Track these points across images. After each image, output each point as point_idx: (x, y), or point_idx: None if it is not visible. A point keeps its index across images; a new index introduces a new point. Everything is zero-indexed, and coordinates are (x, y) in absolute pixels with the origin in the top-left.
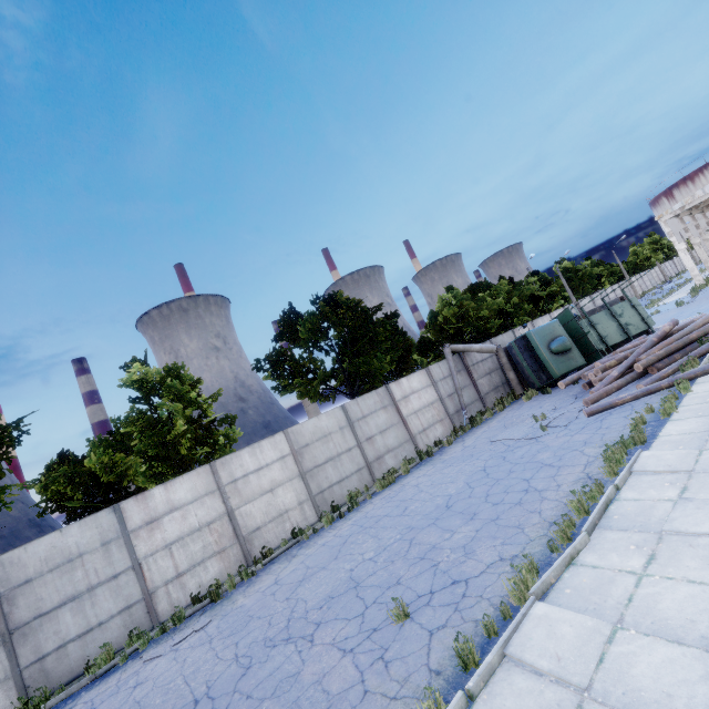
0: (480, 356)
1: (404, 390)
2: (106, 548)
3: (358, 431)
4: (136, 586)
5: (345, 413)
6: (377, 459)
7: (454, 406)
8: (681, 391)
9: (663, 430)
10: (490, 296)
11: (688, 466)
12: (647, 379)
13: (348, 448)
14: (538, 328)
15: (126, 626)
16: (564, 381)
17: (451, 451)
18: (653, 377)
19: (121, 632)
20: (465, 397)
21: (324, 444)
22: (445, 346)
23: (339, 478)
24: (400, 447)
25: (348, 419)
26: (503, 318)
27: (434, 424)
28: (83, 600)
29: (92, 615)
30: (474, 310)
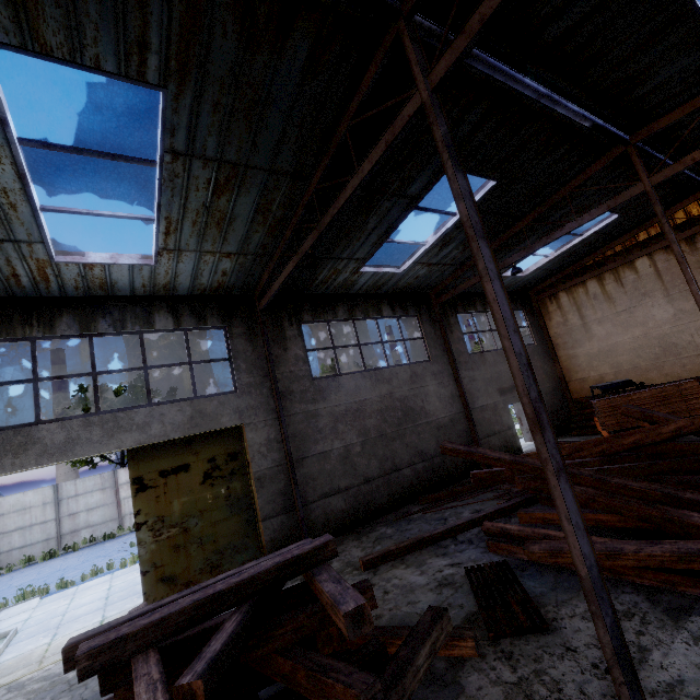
0: None
1: None
2: None
3: (64, 507)
4: None
5: (54, 492)
6: (72, 532)
7: None
8: None
9: (93, 580)
10: None
11: (2, 619)
12: None
13: (45, 520)
14: None
15: None
16: None
17: (121, 538)
18: None
19: None
20: None
21: (20, 515)
22: None
23: (23, 544)
24: (103, 524)
25: (55, 496)
26: None
27: None
28: None
29: None
30: None
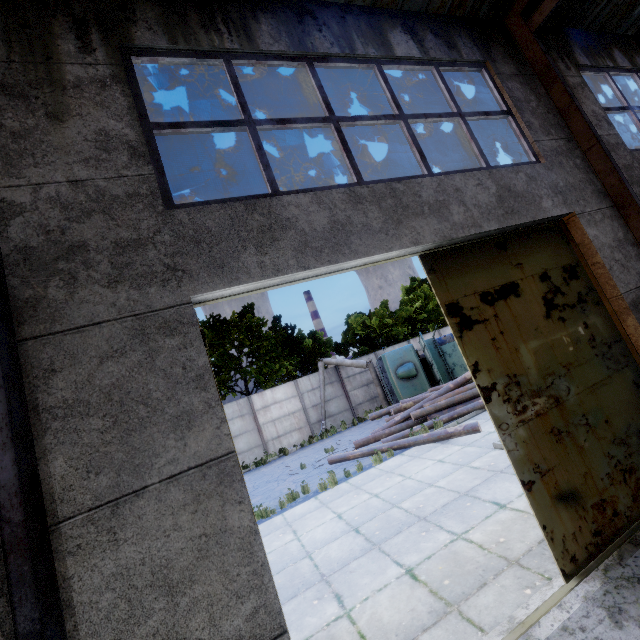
0: (359, 368)
1: (266, 401)
2: None
3: None
4: None
5: None
6: None
7: (318, 415)
8: (373, 462)
9: (295, 507)
10: (409, 300)
11: None
12: (392, 435)
13: None
14: (390, 352)
15: None
16: (371, 415)
17: (274, 464)
18: (397, 434)
19: None
20: (333, 407)
21: None
22: (321, 359)
23: None
24: (249, 450)
25: None
26: (414, 324)
27: (291, 432)
28: None
29: None
30: (381, 318)
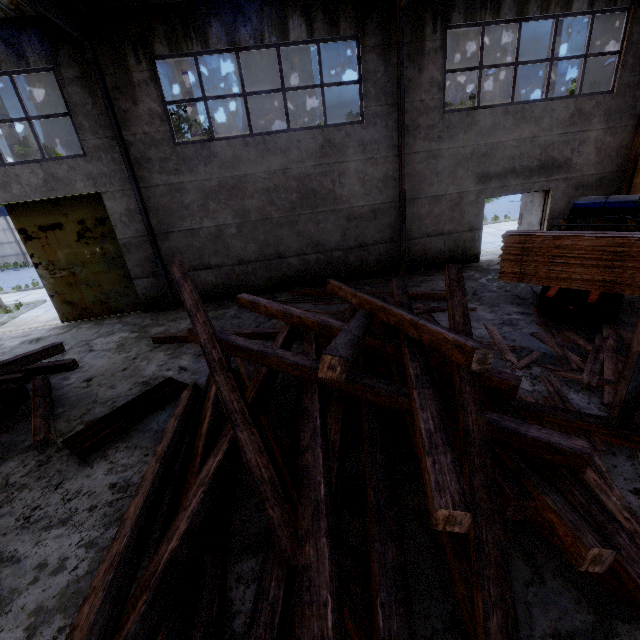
0: None
1: None
2: (5, 232)
3: None
4: (19, 249)
5: None
6: None
7: None
8: None
9: None
10: None
11: None
12: None
13: None
14: None
15: (18, 260)
16: None
17: None
18: None
19: (16, 261)
20: None
21: None
22: None
23: None
24: None
25: None
26: None
27: None
28: (0, 246)
29: (5, 252)
30: None
